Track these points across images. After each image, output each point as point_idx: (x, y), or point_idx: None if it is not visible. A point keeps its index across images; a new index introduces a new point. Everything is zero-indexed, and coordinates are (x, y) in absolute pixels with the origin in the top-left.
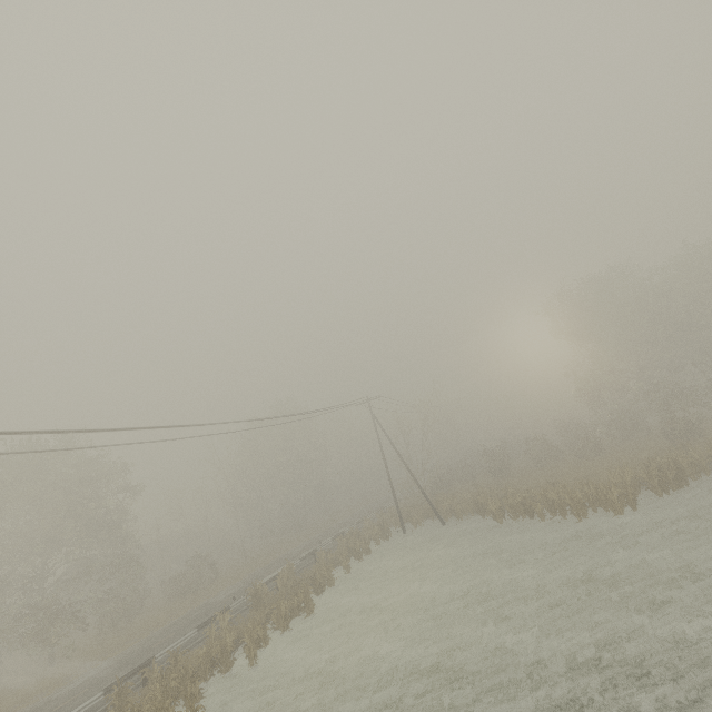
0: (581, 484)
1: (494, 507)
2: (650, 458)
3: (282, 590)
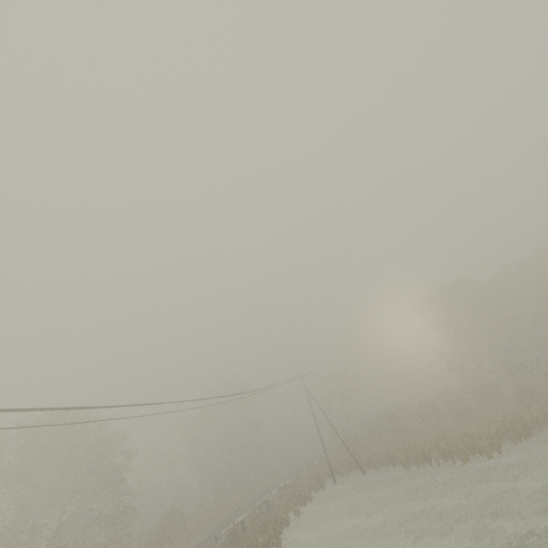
0: (461, 436)
1: (402, 457)
2: (505, 416)
3: (251, 530)
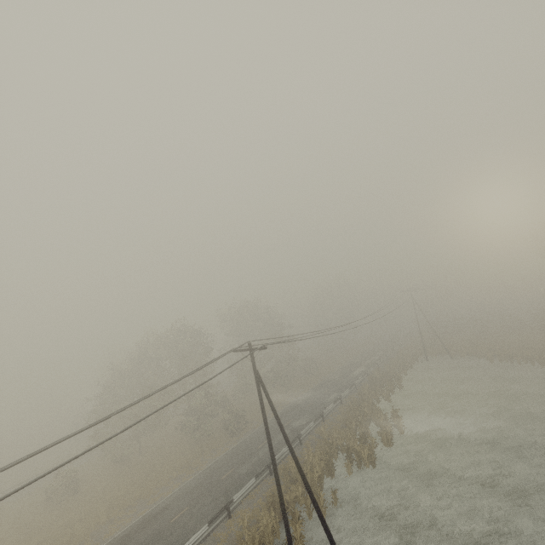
0: None
1: (489, 355)
2: None
3: (378, 378)
